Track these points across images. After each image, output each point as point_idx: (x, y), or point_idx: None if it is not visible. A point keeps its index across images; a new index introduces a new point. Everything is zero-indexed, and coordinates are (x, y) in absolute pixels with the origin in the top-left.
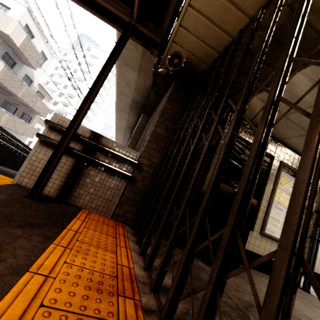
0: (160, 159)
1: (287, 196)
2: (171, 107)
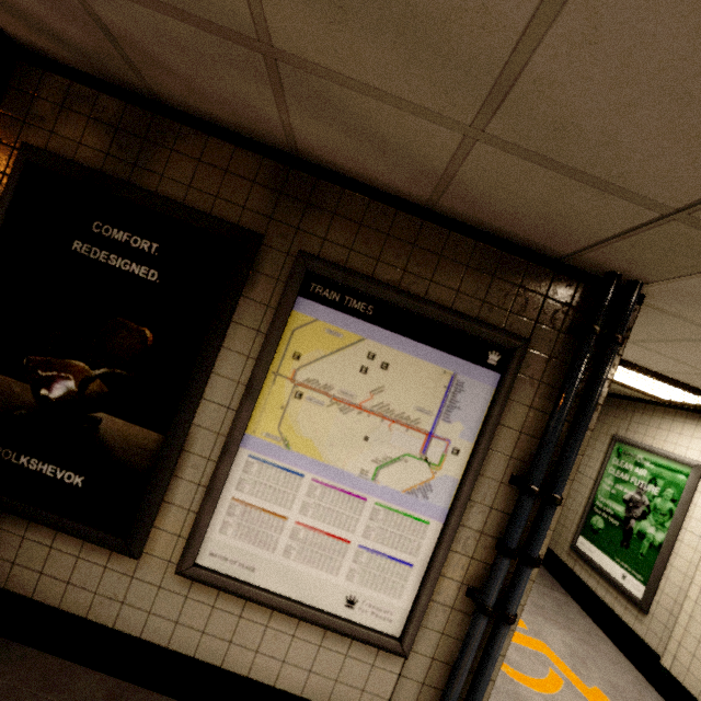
0: None
1: (335, 413)
2: None
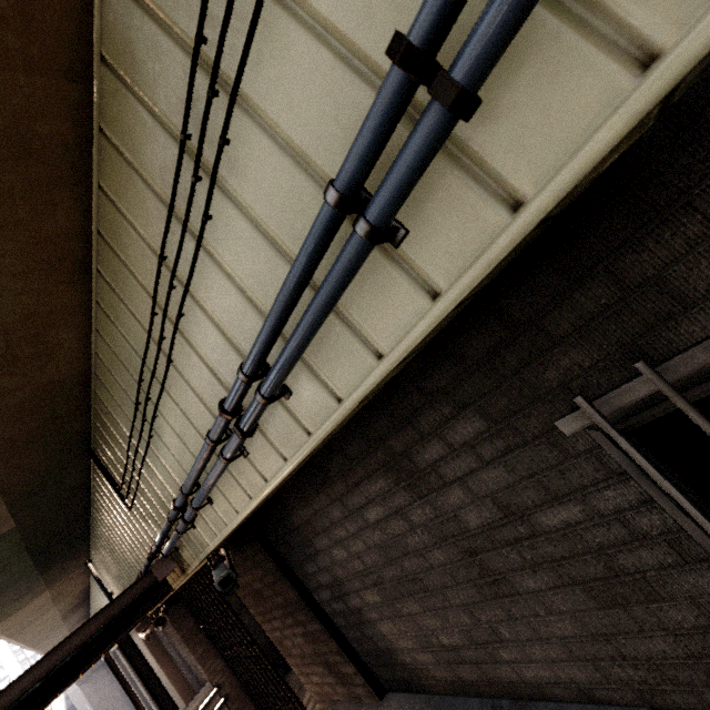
0: (222, 661)
1: None
2: (185, 630)
